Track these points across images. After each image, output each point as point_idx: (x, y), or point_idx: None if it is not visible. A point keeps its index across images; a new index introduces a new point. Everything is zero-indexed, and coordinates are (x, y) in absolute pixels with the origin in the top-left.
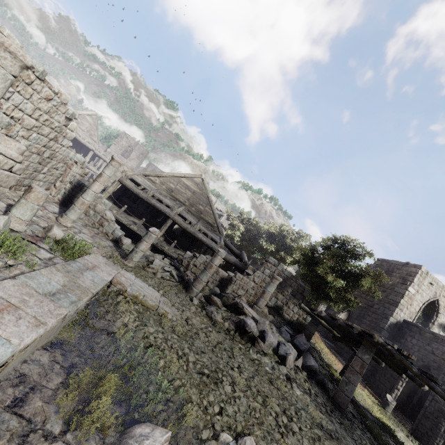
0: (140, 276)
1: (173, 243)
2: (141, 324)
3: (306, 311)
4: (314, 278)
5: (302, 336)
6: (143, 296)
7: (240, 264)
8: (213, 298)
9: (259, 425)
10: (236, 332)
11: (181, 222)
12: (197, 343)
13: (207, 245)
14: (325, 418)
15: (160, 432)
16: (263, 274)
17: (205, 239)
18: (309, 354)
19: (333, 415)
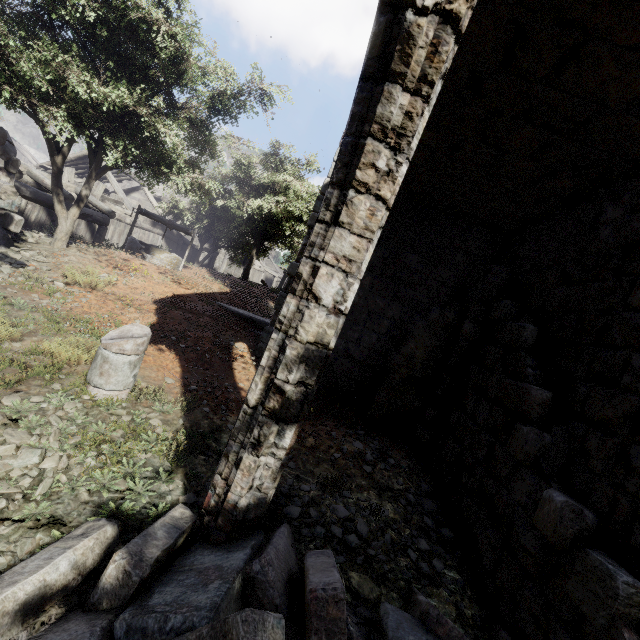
0: None
1: None
2: None
3: None
4: None
5: None
6: None
7: None
8: None
9: None
10: None
11: None
12: None
13: None
14: None
15: None
16: None
17: None
18: None
19: None
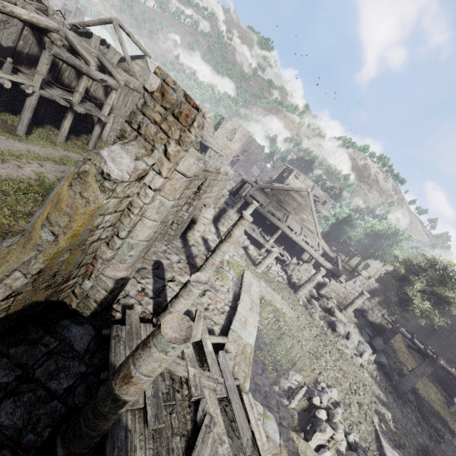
0: (266, 281)
1: (281, 248)
2: (276, 319)
3: (387, 321)
4: (402, 295)
5: (380, 339)
6: (274, 300)
7: (334, 270)
8: (312, 301)
9: (339, 385)
10: (328, 329)
11: (289, 232)
12: (305, 333)
13: (308, 252)
14: (382, 394)
15: (298, 375)
16: (354, 284)
17: (306, 247)
18: (382, 354)
19: (390, 395)
